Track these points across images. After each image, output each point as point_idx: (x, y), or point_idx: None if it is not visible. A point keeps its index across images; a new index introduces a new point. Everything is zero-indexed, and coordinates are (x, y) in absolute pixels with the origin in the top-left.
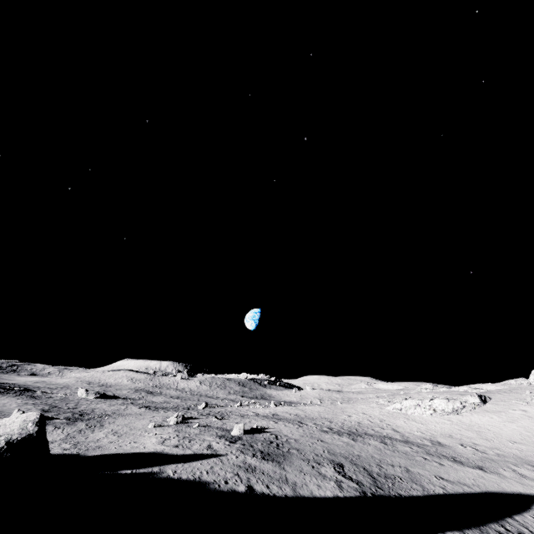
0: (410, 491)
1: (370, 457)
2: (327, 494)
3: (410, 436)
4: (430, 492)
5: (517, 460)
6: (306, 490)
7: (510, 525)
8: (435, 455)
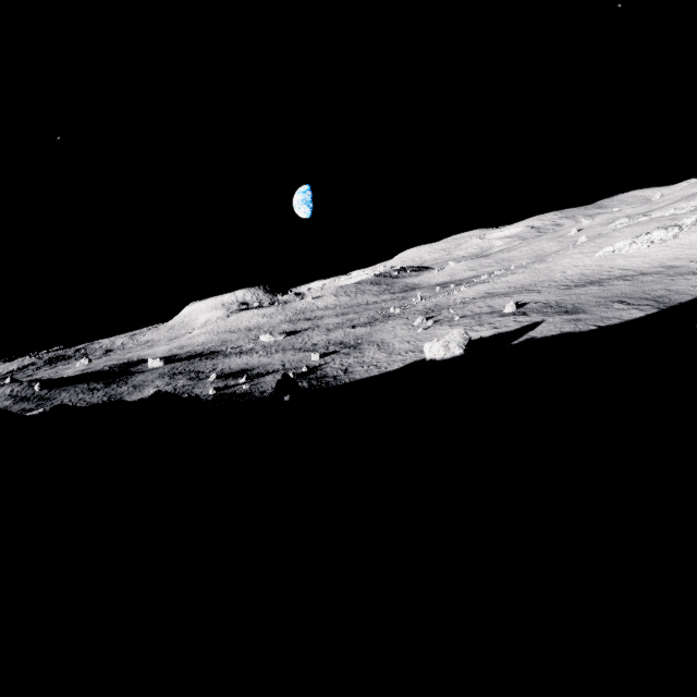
0: (684, 299)
1: (632, 292)
2: (640, 315)
3: (642, 270)
4: None
5: None
6: (626, 317)
7: None
8: (677, 275)
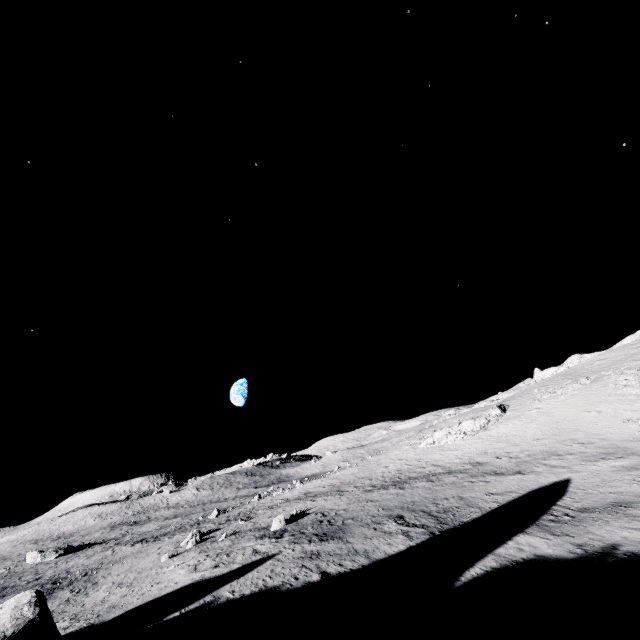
0: (470, 516)
1: (423, 499)
2: (400, 548)
3: (451, 466)
4: (487, 510)
5: (545, 454)
6: (379, 552)
7: (556, 511)
8: (479, 475)
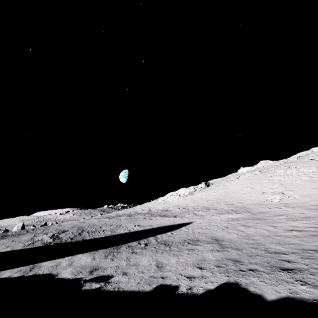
0: (96, 236)
1: (102, 224)
2: (4, 250)
3: (153, 210)
4: (114, 234)
5: (202, 208)
6: None
7: (146, 240)
8: (155, 215)
